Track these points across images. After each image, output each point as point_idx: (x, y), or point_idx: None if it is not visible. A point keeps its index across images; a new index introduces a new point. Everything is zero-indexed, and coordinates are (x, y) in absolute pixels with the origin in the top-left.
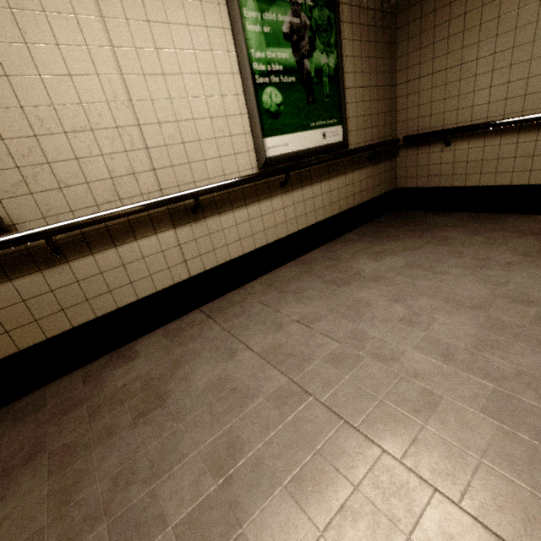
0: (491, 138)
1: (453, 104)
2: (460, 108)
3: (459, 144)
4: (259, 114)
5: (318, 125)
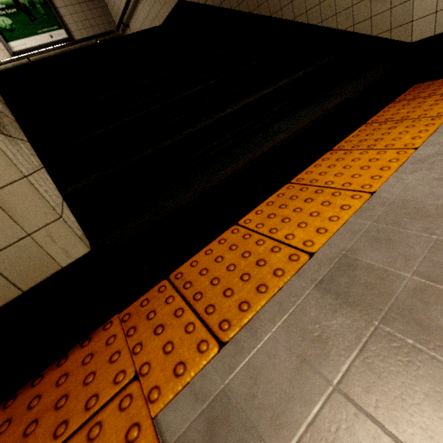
0: (133, 17)
1: (118, 2)
2: (120, 4)
3: (130, 25)
4: (0, 31)
5: (44, 31)
